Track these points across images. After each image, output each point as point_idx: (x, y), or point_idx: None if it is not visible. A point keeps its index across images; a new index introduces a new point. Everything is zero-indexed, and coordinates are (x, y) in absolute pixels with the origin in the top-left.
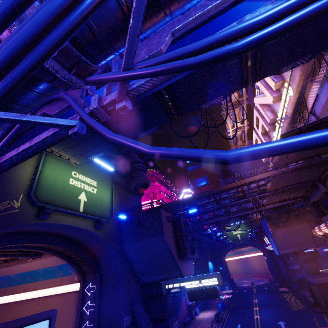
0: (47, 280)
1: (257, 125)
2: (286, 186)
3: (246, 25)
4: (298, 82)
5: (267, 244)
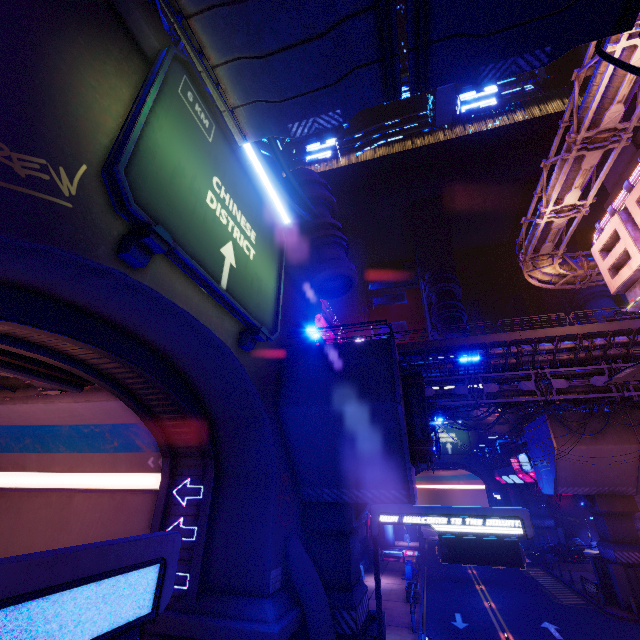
0: (77, 454)
1: None
2: None
3: None
4: None
5: (516, 471)
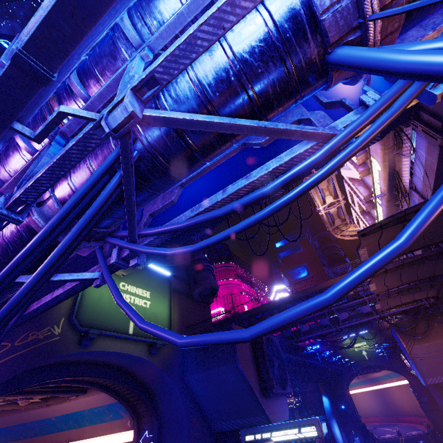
0: (94, 425)
1: (353, 200)
2: (400, 285)
3: (211, 216)
4: (381, 156)
5: (408, 367)
